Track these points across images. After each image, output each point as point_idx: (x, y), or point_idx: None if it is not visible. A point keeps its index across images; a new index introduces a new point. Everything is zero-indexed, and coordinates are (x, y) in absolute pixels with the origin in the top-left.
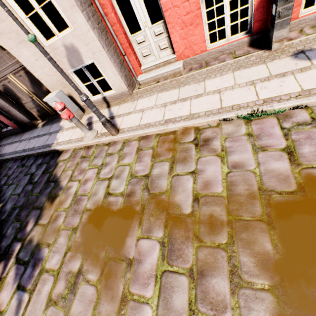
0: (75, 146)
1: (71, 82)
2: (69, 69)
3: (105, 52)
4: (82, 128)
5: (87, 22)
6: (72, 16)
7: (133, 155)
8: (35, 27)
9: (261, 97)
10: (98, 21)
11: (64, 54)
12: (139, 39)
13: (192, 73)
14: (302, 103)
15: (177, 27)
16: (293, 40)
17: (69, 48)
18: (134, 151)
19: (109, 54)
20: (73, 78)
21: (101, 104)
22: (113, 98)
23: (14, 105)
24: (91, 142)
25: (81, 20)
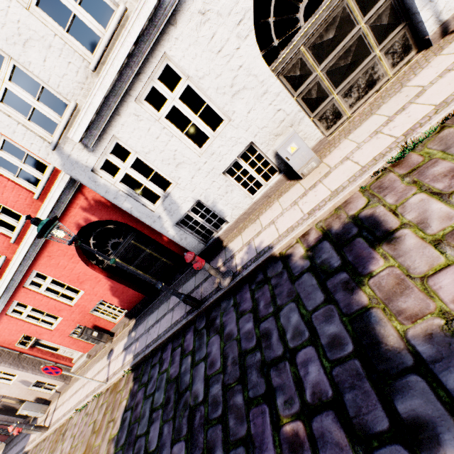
0: (33, 445)
1: (5, 422)
2: (28, 387)
3: (39, 375)
4: (31, 432)
5: (23, 371)
6: (15, 372)
7: (46, 449)
8: (3, 380)
9: (87, 392)
10: (32, 362)
11: (21, 383)
12: (62, 352)
13: (90, 362)
14: (90, 399)
15: (71, 345)
16: (116, 337)
17: (22, 381)
18: (48, 445)
19: (43, 373)
20: (34, 389)
21: (58, 394)
22: (61, 389)
23: (12, 413)
24: (38, 440)
25: (20, 372)
